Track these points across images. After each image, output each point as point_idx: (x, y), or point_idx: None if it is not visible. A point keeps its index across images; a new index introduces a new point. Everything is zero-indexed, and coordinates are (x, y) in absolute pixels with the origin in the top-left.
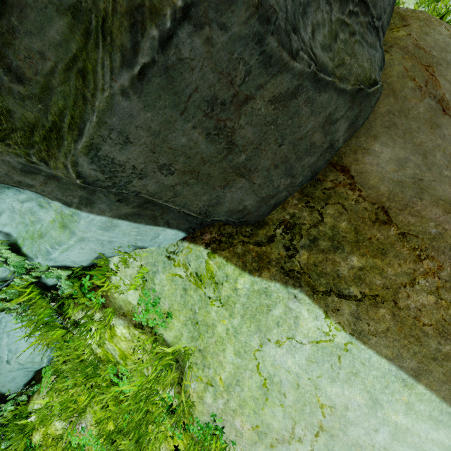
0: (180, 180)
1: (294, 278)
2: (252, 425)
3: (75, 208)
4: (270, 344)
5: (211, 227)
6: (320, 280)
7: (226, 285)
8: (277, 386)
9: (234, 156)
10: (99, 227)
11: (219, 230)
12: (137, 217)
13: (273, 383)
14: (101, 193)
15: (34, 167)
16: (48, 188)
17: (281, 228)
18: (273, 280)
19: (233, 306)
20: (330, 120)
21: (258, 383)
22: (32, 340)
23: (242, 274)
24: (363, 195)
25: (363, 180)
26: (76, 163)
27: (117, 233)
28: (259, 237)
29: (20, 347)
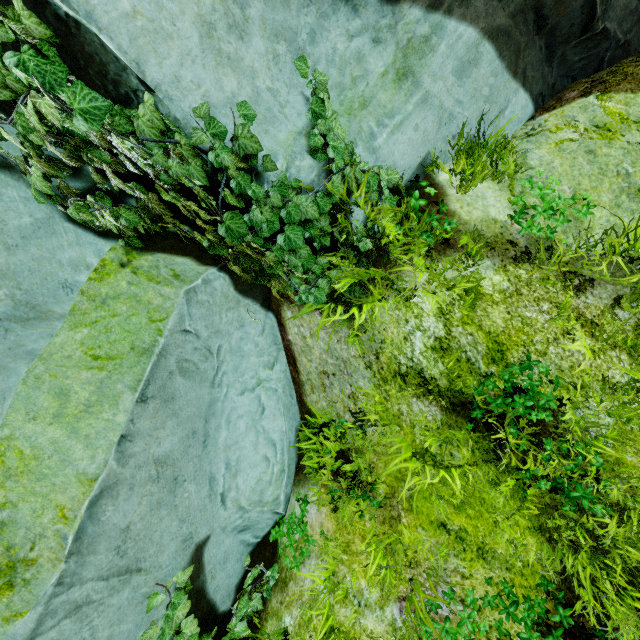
0: None
1: None
2: None
3: (442, 13)
4: None
5: (567, 90)
6: None
7: None
8: None
9: None
10: (457, 63)
11: (585, 82)
12: (505, 41)
13: None
14: None
15: None
16: None
17: None
18: None
19: None
20: None
21: None
22: (261, 442)
23: None
24: None
25: None
26: None
27: (467, 90)
28: None
29: (242, 459)
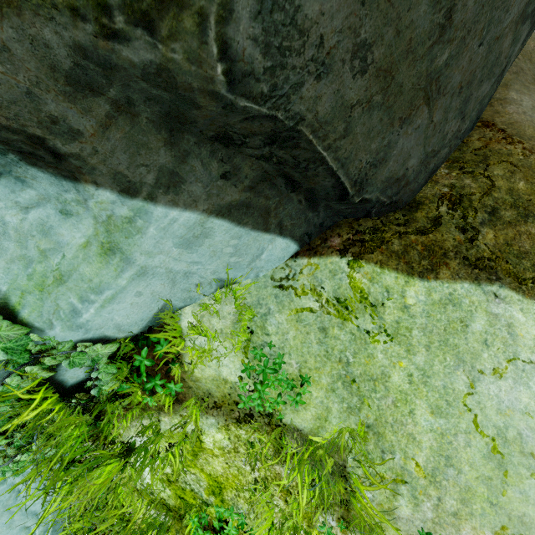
0: (365, 94)
1: (486, 269)
2: (494, 529)
3: (143, 200)
4: (485, 378)
5: (336, 229)
6: (523, 262)
7: (390, 305)
8: (517, 444)
9: (439, 49)
10: (179, 239)
11: (352, 228)
12: (244, 211)
13: (509, 442)
14: (197, 159)
15: (106, 59)
16: (106, 143)
17: (445, 205)
18: (458, 279)
19: (409, 336)
20: (524, 14)
21: (484, 450)
22: (17, 518)
23: (410, 281)
24: (527, 147)
25: (519, 131)
26: (228, 11)
27: (202, 253)
28: (420, 223)
29: None
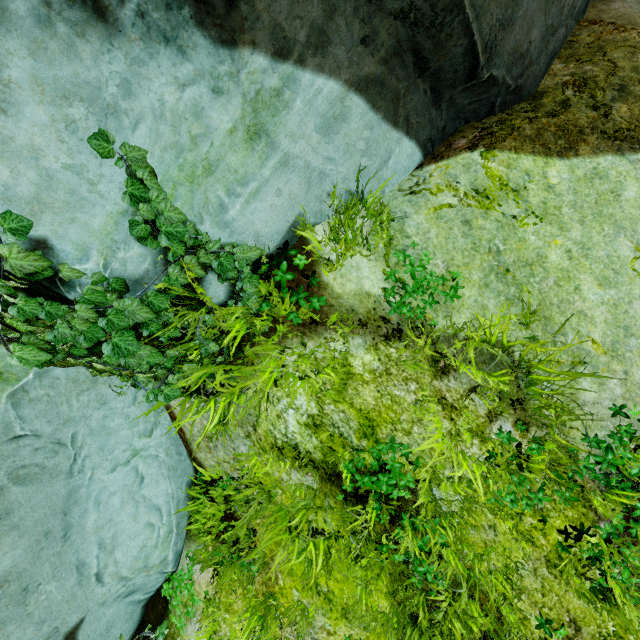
0: None
1: (627, 140)
2: None
3: (293, 64)
4: None
5: (459, 134)
6: None
7: (532, 188)
8: None
9: None
10: (320, 120)
11: (476, 128)
12: (378, 90)
13: None
14: (341, 18)
15: None
16: None
17: (570, 89)
18: (599, 153)
19: (559, 214)
20: None
21: None
22: (142, 511)
23: (549, 162)
24: None
25: (630, 20)
26: None
27: (337, 146)
28: (548, 107)
29: (119, 533)
